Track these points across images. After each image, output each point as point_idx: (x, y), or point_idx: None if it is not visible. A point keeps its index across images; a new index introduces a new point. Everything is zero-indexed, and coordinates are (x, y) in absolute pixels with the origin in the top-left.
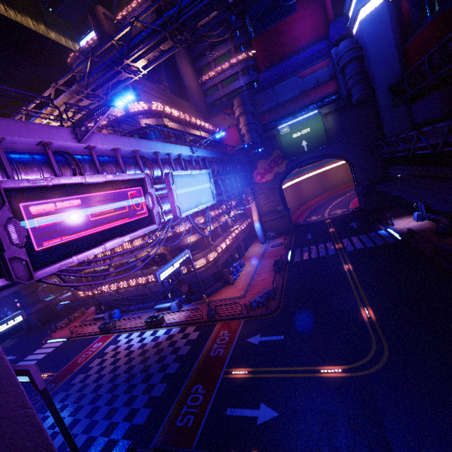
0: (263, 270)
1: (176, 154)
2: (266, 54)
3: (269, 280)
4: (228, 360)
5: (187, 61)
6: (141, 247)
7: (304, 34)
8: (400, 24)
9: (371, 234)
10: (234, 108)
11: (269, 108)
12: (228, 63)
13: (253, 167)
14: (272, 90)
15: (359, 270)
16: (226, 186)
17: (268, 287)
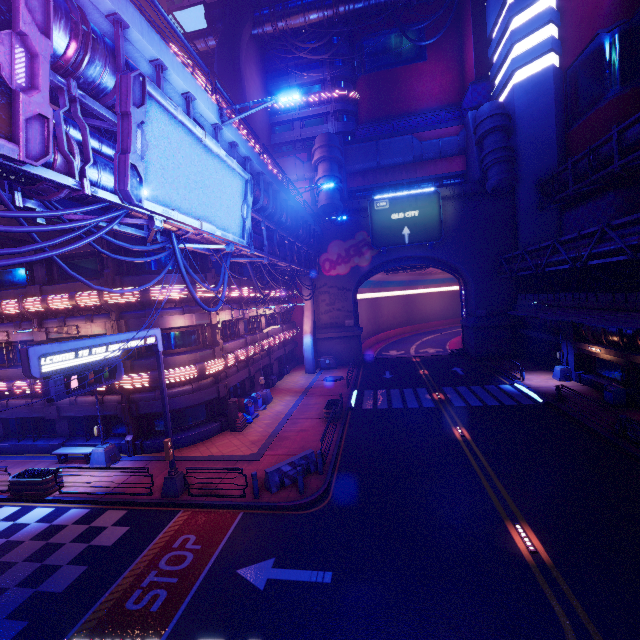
0: (305, 415)
1: (182, 89)
2: (374, 102)
3: (313, 434)
4: (168, 635)
5: (257, 71)
6: (66, 315)
7: (430, 94)
8: (567, 101)
9: (489, 387)
10: (313, 148)
11: (365, 169)
12: (318, 96)
13: (322, 249)
14: (375, 143)
15: (483, 442)
16: (273, 244)
17: (310, 447)
